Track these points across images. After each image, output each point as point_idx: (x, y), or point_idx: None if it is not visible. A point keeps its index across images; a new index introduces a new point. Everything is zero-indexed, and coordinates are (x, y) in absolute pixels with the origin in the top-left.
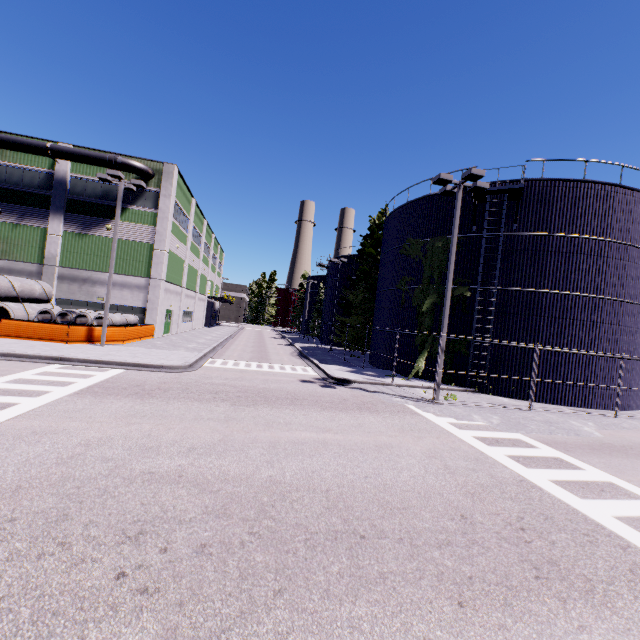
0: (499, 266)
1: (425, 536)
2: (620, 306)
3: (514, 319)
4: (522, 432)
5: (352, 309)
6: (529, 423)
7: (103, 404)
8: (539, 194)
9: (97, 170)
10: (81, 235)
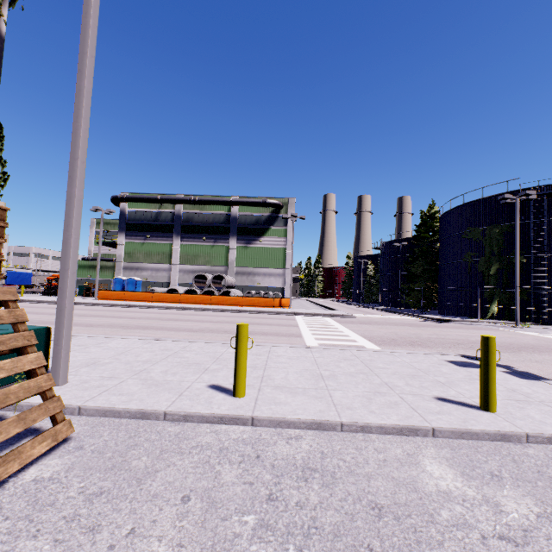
0: (546, 241)
1: None
2: None
3: None
4: None
5: (416, 278)
6: None
7: (360, 325)
8: None
9: (252, 208)
10: (246, 247)
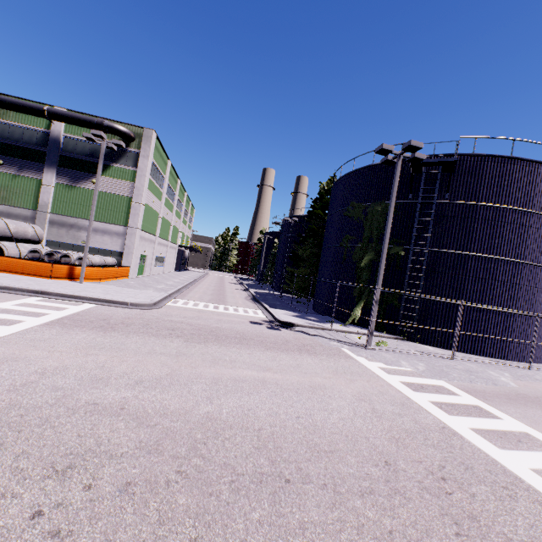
0: (431, 230)
1: (349, 483)
2: (538, 270)
3: (442, 277)
4: (445, 379)
5: (300, 262)
6: (451, 371)
7: (68, 335)
8: (470, 167)
9: (87, 132)
10: (70, 187)
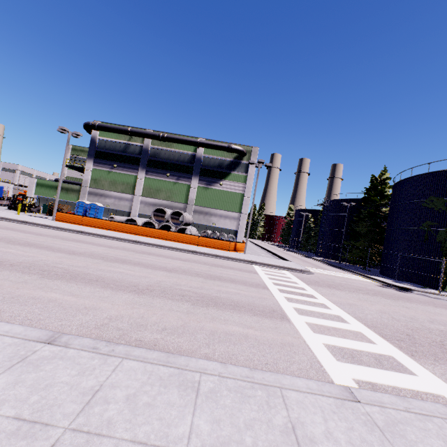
0: None
1: None
2: None
3: None
4: None
5: (360, 237)
6: None
7: (333, 291)
8: None
9: (216, 152)
10: (206, 188)
